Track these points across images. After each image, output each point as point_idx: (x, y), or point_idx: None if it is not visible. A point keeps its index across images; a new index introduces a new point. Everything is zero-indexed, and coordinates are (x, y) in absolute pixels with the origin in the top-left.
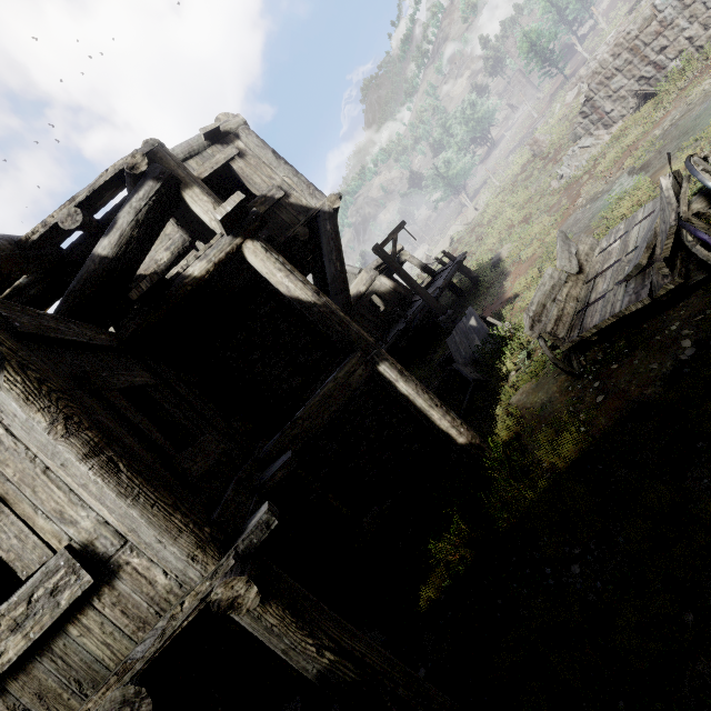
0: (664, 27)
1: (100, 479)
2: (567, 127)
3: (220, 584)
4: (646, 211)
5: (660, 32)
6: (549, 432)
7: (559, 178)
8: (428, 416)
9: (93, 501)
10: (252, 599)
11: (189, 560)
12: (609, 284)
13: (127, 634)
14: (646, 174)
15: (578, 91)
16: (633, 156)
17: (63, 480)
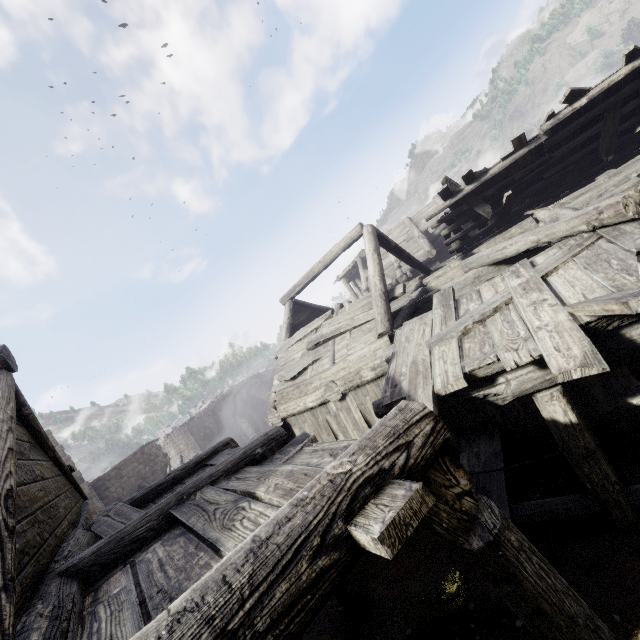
0: None
1: None
2: None
3: None
4: None
5: None
6: None
7: None
8: None
9: None
10: None
11: None
12: None
13: None
14: None
15: None
16: None
17: None
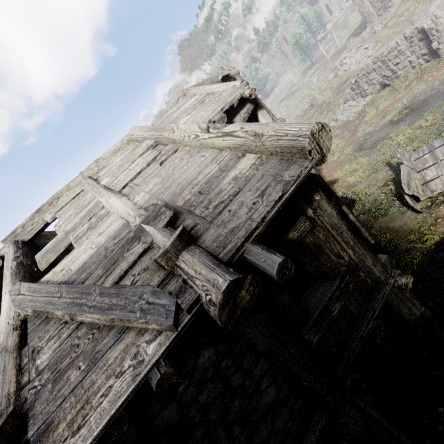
0: (400, 54)
1: (355, 238)
2: (331, 93)
3: (405, 277)
4: (439, 143)
5: (397, 56)
6: (414, 236)
7: (335, 120)
8: (360, 230)
9: (348, 249)
10: (410, 284)
11: (382, 272)
12: (438, 173)
13: (362, 304)
14: (403, 125)
15: (335, 74)
16: (388, 114)
17: (338, 240)
